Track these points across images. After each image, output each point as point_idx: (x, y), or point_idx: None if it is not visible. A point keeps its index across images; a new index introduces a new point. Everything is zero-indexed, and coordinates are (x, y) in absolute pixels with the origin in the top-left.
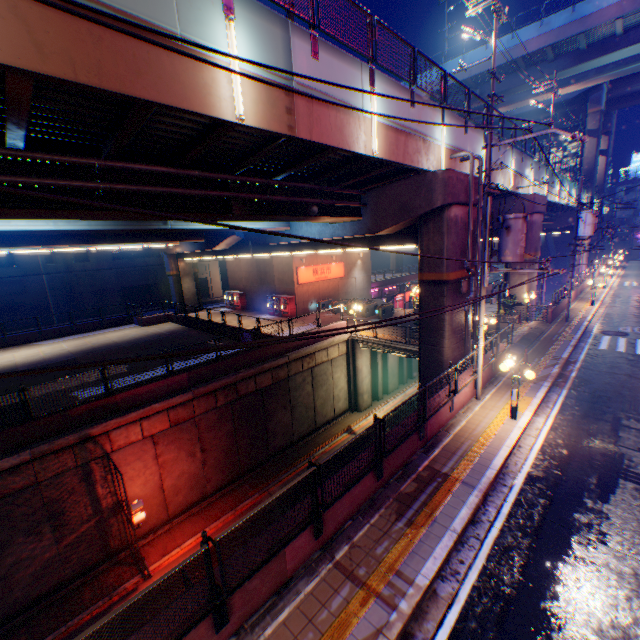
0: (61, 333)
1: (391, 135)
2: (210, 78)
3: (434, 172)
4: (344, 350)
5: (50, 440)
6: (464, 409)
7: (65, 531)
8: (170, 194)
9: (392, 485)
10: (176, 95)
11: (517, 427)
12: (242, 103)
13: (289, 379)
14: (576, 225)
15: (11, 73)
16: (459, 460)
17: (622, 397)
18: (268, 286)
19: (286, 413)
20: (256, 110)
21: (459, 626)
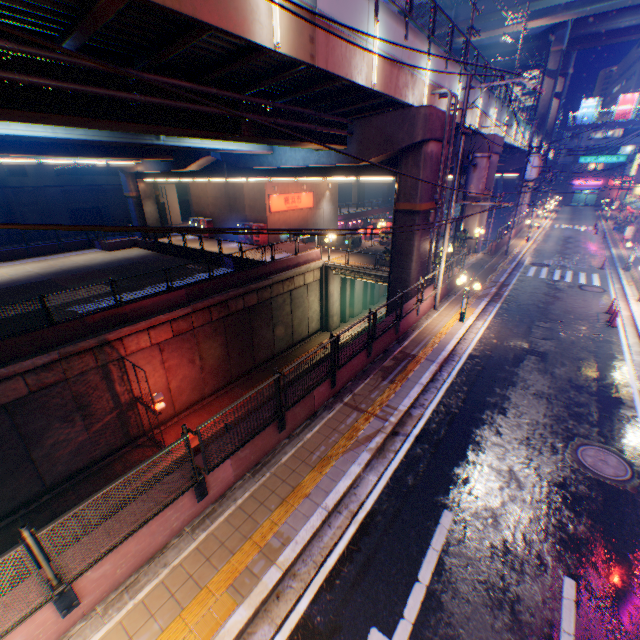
0: (16, 256)
1: (387, 68)
2: (255, 5)
3: (418, 108)
4: (318, 276)
5: (73, 343)
6: (425, 316)
7: (93, 420)
8: (193, 111)
9: (377, 362)
10: (231, 21)
11: (464, 327)
12: (278, 31)
13: (272, 300)
14: (525, 168)
15: None
16: (423, 347)
17: (537, 308)
18: (238, 214)
19: (269, 330)
20: (288, 38)
21: (425, 427)
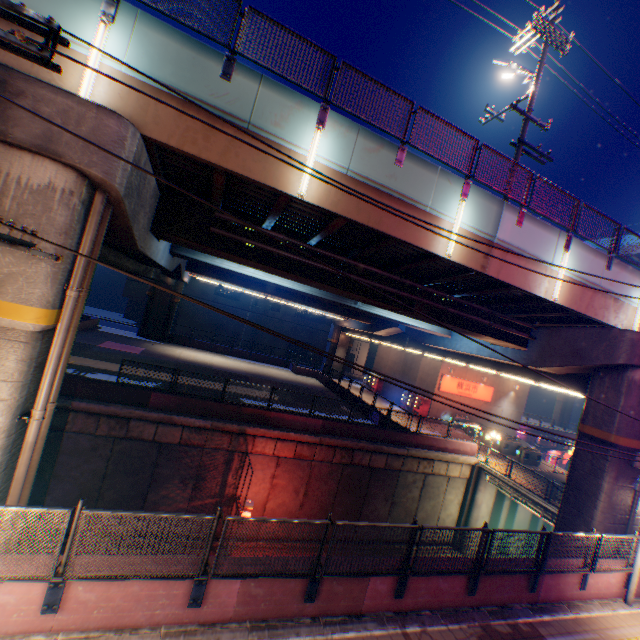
0: (242, 355)
1: (576, 287)
2: (437, 230)
3: (621, 329)
4: (466, 473)
5: (224, 421)
6: (601, 601)
7: (198, 494)
8: (376, 287)
9: (481, 612)
10: (413, 237)
11: None
12: (452, 246)
13: (400, 472)
14: None
15: (340, 218)
16: None
17: None
18: (407, 380)
19: (385, 504)
20: (460, 252)
21: None
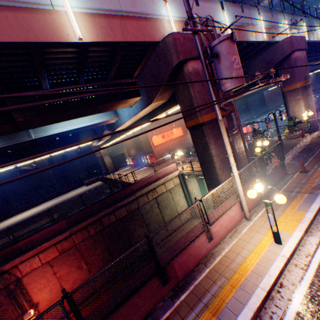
0: (52, 197)
1: (101, 21)
2: None
3: (162, 40)
4: (178, 181)
5: None
6: (231, 233)
7: None
8: None
9: None
10: None
11: (281, 256)
12: None
13: (140, 208)
14: None
15: None
16: (201, 312)
17: None
18: (142, 151)
19: (143, 229)
20: None
21: None
